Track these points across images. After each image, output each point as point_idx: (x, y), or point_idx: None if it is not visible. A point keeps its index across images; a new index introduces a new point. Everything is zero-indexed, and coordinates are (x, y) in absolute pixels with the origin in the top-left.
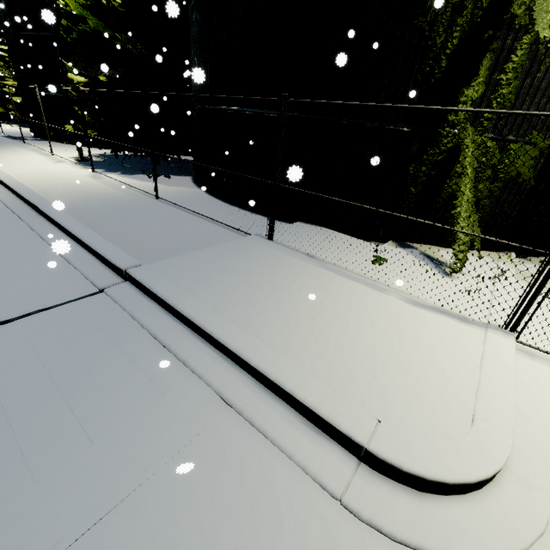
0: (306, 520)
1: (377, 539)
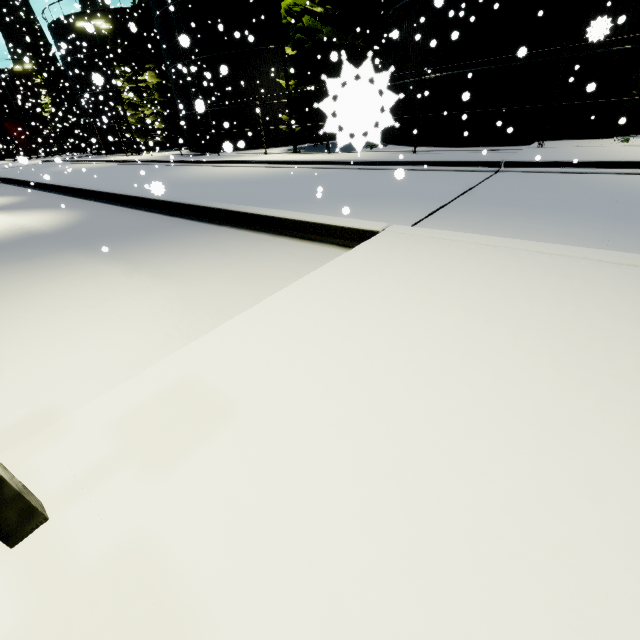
0: None
1: None
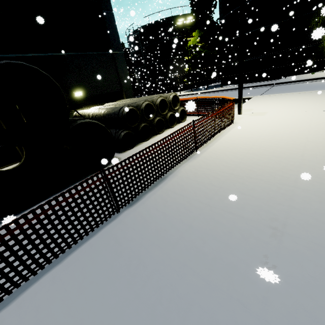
0: None
1: None
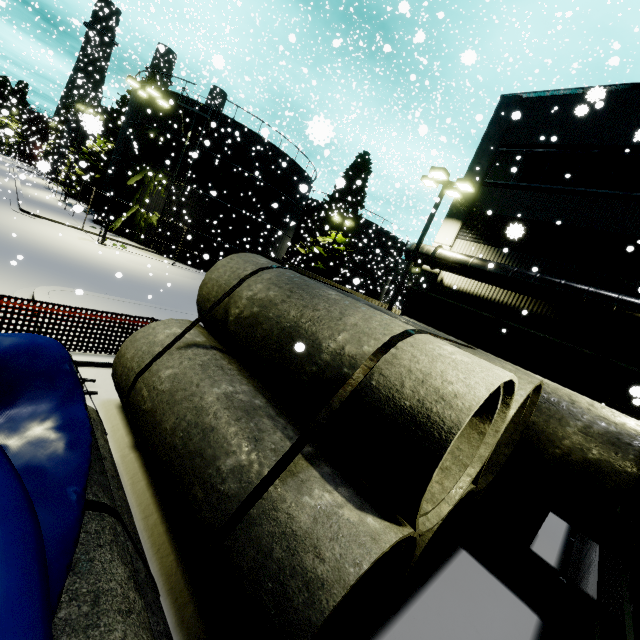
0: (5, 206)
1: (11, 209)
